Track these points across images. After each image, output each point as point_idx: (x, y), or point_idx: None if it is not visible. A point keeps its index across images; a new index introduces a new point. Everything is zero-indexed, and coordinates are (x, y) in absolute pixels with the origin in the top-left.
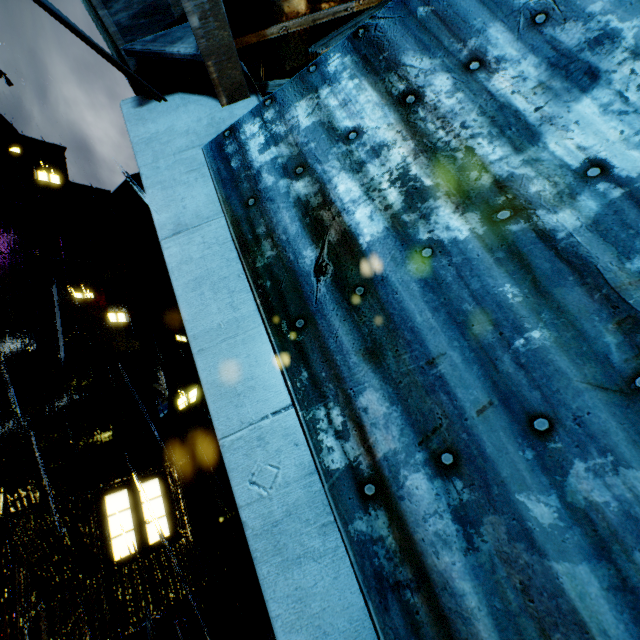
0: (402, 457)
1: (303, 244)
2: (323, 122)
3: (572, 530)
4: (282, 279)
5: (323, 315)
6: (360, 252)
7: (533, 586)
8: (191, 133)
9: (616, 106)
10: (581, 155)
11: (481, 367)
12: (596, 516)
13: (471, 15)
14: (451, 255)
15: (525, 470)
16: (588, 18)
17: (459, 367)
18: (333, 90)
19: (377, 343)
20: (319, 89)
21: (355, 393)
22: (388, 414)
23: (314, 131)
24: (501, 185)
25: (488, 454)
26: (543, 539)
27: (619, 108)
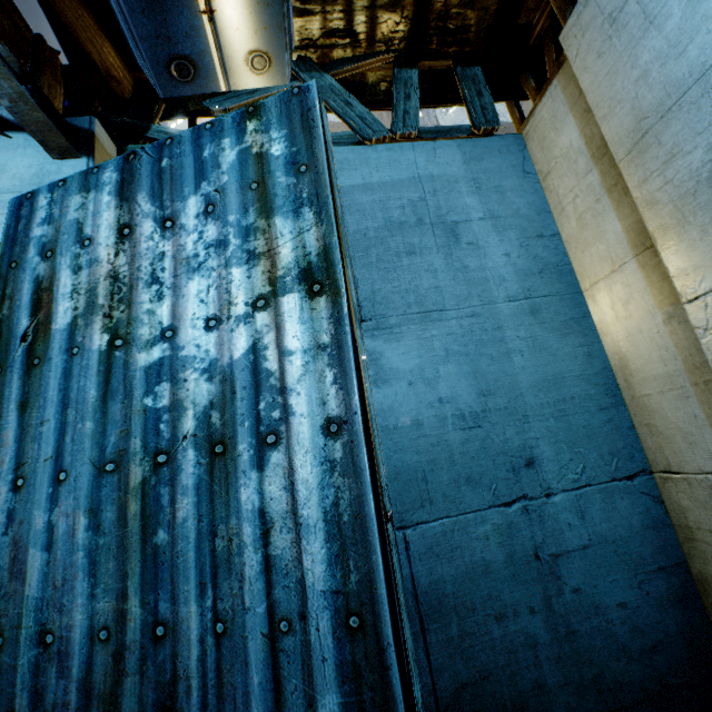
0: (5, 475)
1: (26, 314)
2: (80, 221)
3: (45, 534)
4: (4, 335)
5: (12, 370)
6: (50, 334)
7: (19, 557)
8: (18, 177)
9: (203, 295)
10: (172, 320)
11: (60, 434)
12: (57, 529)
13: (187, 182)
14: (84, 358)
15: (45, 498)
16: (226, 224)
17: (52, 431)
18: (97, 197)
19: (28, 400)
20: (91, 191)
21: (4, 428)
22: (11, 447)
23: (72, 226)
24: (130, 322)
25: (37, 485)
26: (33, 535)
27: (203, 297)
